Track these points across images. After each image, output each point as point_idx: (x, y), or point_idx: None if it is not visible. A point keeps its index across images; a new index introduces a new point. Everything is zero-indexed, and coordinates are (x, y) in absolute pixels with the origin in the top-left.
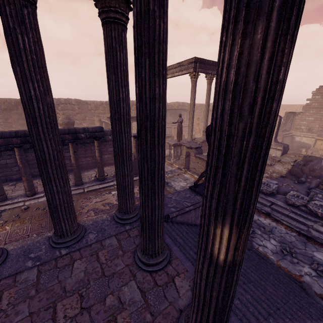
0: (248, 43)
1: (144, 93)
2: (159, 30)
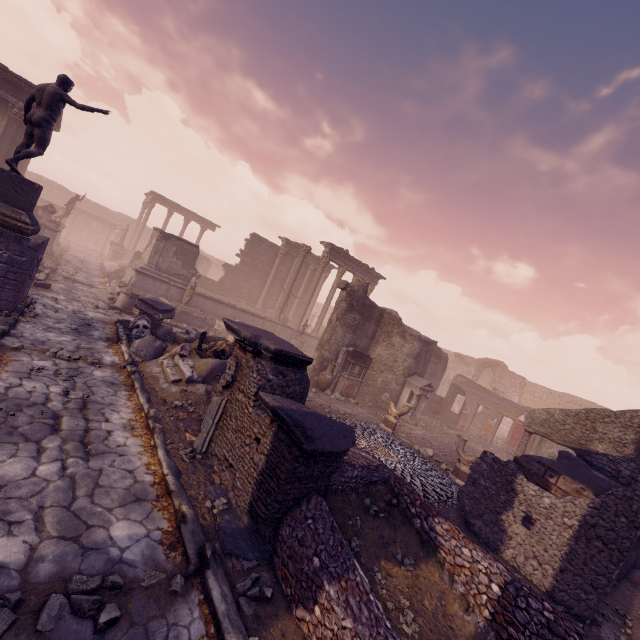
0: None
1: None
2: None
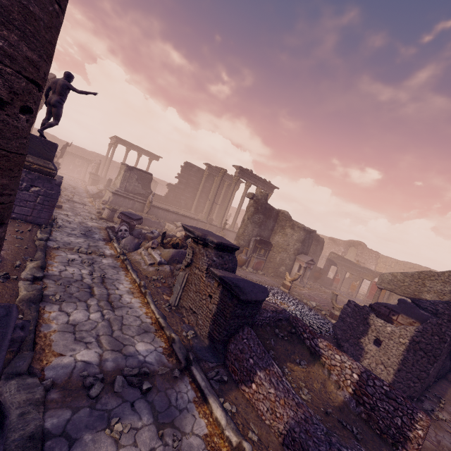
0: None
1: None
2: None
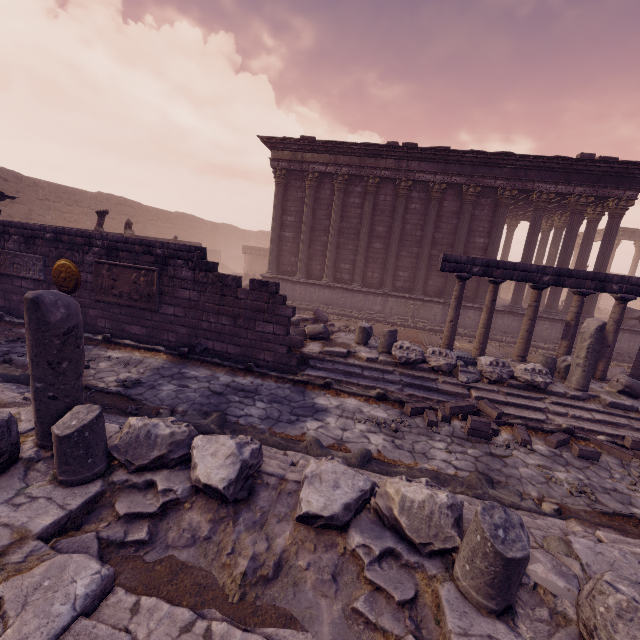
0: (550, 249)
1: (538, 253)
2: (545, 241)
